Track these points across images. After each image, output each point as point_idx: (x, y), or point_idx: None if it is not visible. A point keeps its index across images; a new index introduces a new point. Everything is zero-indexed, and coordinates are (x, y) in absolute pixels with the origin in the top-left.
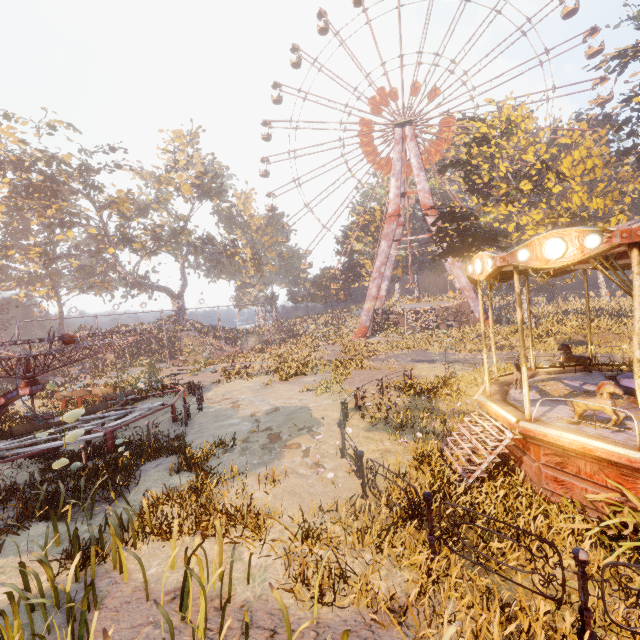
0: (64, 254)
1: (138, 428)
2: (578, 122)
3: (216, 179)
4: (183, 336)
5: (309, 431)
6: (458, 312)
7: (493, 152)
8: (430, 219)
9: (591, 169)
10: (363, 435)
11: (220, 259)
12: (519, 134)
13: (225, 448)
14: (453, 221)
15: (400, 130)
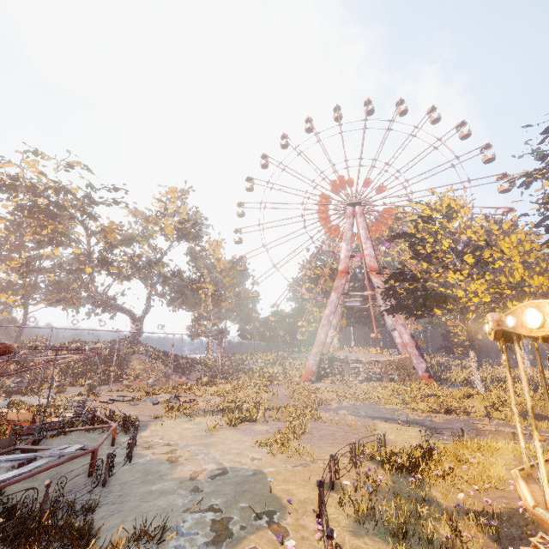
0: (44, 268)
1: (42, 477)
2: (487, 222)
3: (196, 226)
4: (133, 359)
5: (270, 521)
6: (400, 367)
7: (436, 229)
8: (375, 279)
9: (526, 252)
10: (350, 543)
11: (185, 291)
12: (458, 218)
13: (147, 543)
14: (404, 281)
15: (351, 208)
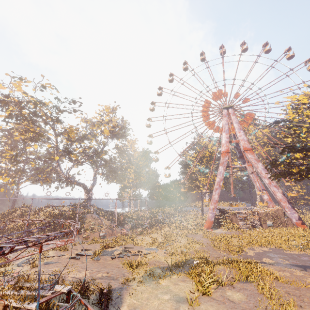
0: (28, 157)
1: None
2: None
3: (122, 129)
4: (87, 217)
5: None
6: (275, 216)
7: None
8: (250, 155)
9: None
10: None
11: (116, 170)
12: None
13: None
14: (299, 151)
15: (226, 110)
